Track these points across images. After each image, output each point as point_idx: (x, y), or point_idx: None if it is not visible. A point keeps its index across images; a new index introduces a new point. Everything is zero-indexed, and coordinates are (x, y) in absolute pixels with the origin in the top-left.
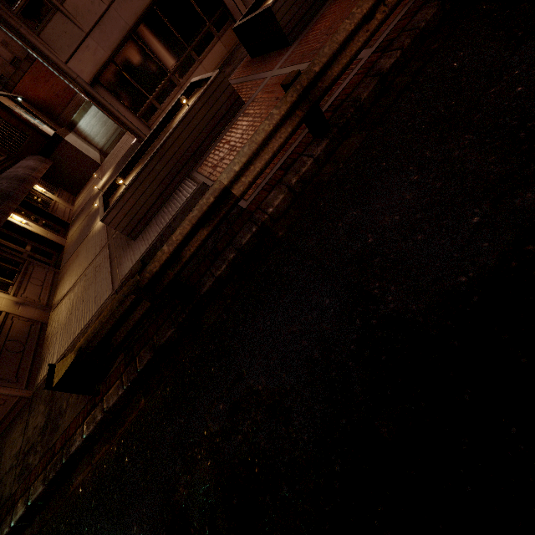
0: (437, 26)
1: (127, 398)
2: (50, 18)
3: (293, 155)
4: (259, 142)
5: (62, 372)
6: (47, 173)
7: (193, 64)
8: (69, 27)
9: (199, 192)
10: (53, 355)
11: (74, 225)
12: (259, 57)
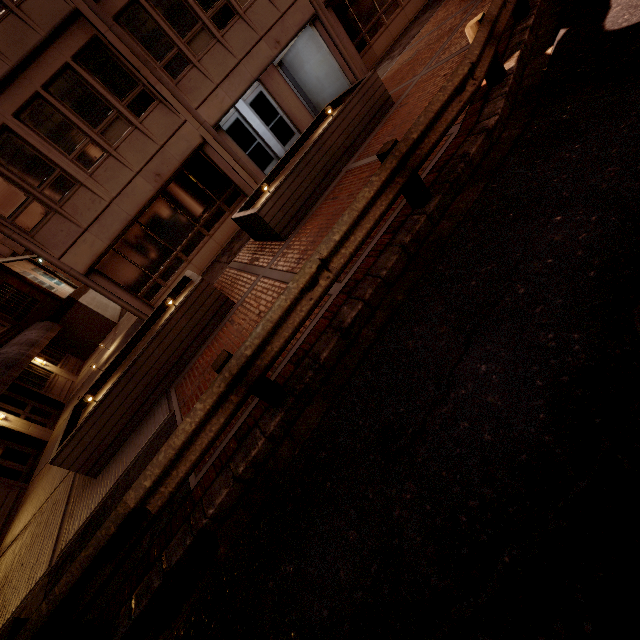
0: (404, 268)
1: None
2: (47, 220)
3: (250, 419)
4: (178, 446)
5: None
6: (54, 339)
7: (203, 239)
8: (67, 225)
9: (166, 428)
10: None
11: (67, 409)
12: (261, 242)
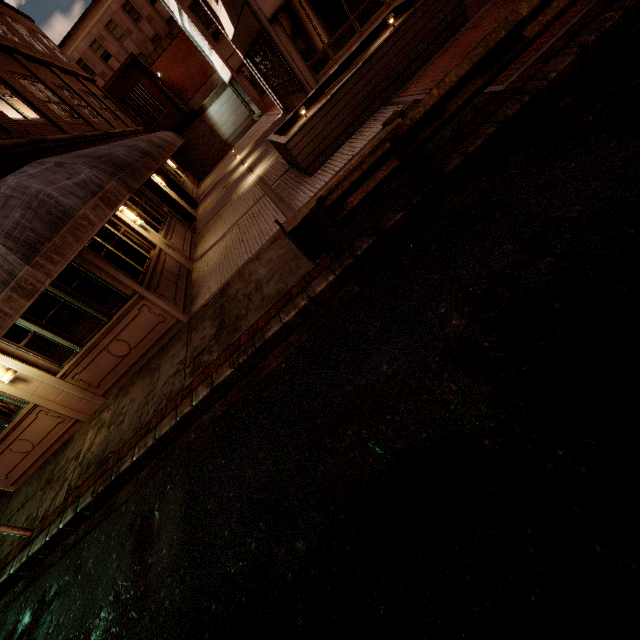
0: None
1: (333, 289)
2: None
3: (583, 20)
4: None
5: (298, 220)
6: (177, 152)
7: (380, 8)
8: None
9: (410, 108)
10: (209, 288)
11: (206, 200)
12: None
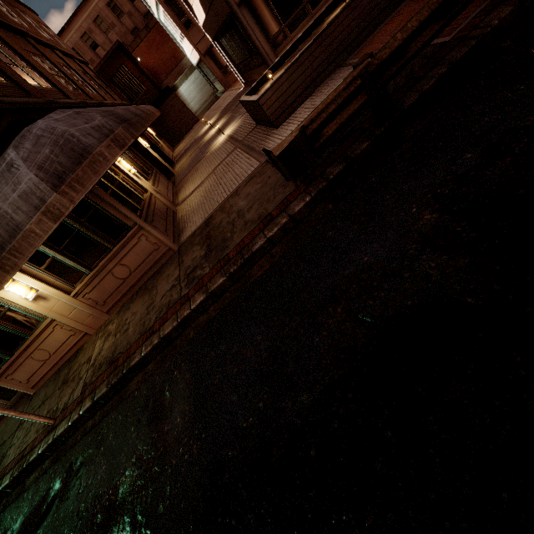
0: None
1: (309, 209)
2: None
3: None
4: None
5: (284, 146)
6: (155, 123)
7: None
8: None
9: None
10: (194, 222)
11: (181, 160)
12: None
